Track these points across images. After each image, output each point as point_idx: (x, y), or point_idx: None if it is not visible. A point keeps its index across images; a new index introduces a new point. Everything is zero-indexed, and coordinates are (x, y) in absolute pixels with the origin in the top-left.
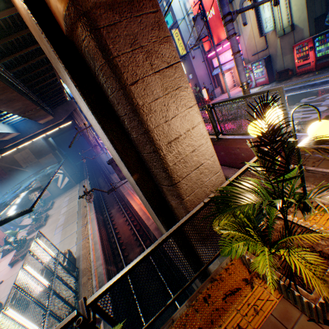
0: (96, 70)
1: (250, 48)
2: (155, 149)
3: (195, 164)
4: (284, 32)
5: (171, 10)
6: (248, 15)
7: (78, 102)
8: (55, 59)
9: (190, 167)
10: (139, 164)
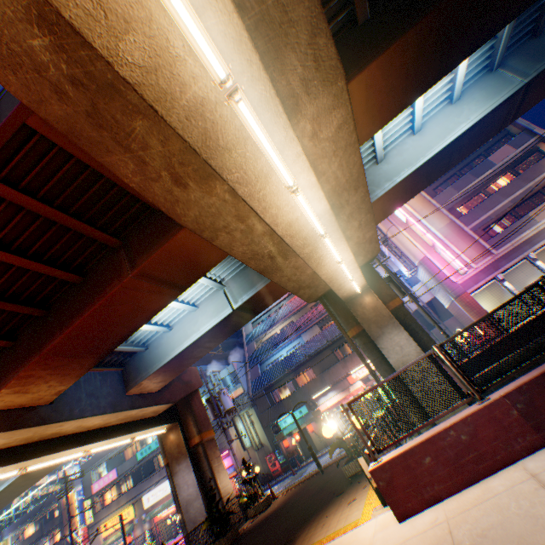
0: (200, 455)
1: (239, 458)
2: (216, 481)
3: (228, 491)
4: (258, 446)
5: None
6: (233, 434)
7: (177, 472)
8: (182, 453)
9: (227, 492)
10: (206, 495)
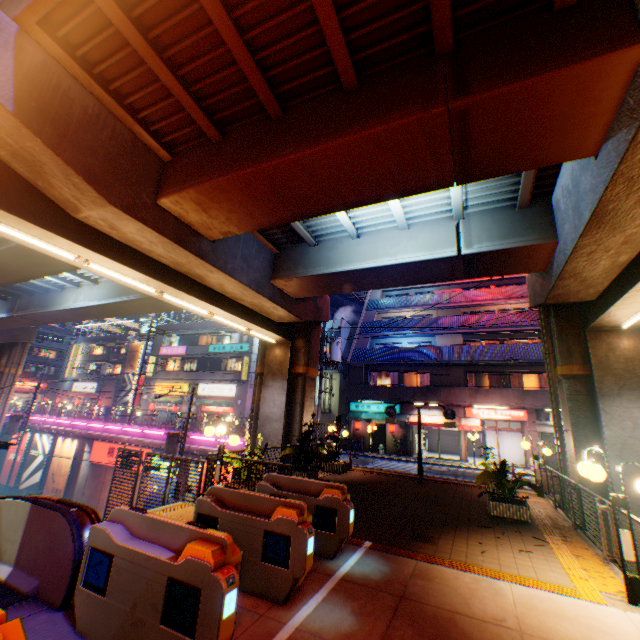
0: (297, 386)
1: None
2: (302, 419)
3: None
4: (325, 410)
5: (253, 342)
6: None
7: (268, 386)
8: (281, 373)
9: None
10: (286, 424)
